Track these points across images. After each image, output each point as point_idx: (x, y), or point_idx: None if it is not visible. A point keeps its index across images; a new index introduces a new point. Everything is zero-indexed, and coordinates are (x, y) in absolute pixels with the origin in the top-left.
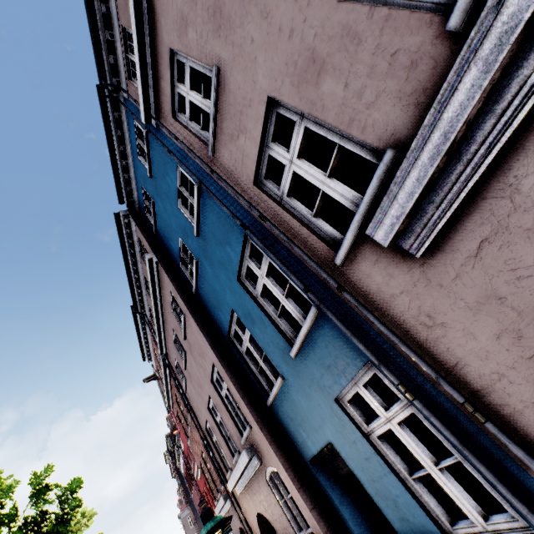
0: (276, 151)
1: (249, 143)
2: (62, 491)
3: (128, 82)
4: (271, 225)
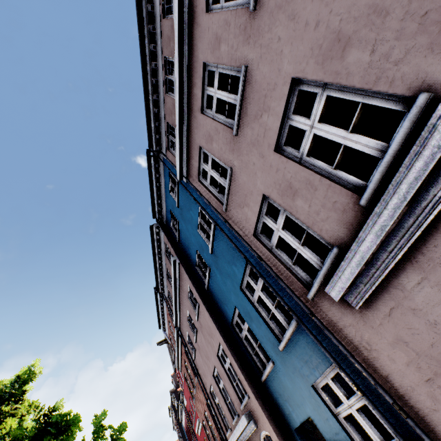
0: (268, 221)
1: (251, 212)
2: (114, 431)
3: (168, 150)
4: (265, 264)
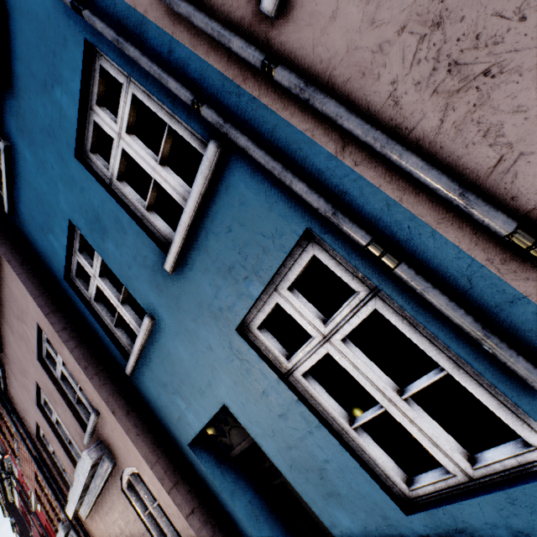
0: None
1: None
2: None
3: None
4: None
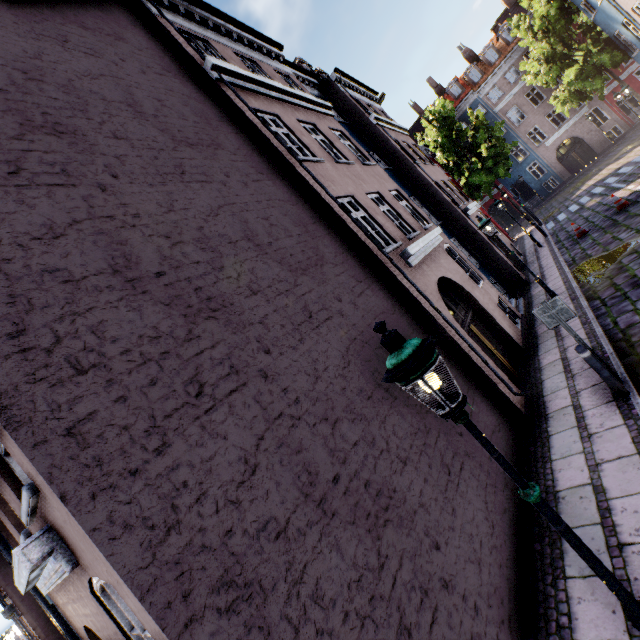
0: None
1: None
2: None
3: None
4: None
